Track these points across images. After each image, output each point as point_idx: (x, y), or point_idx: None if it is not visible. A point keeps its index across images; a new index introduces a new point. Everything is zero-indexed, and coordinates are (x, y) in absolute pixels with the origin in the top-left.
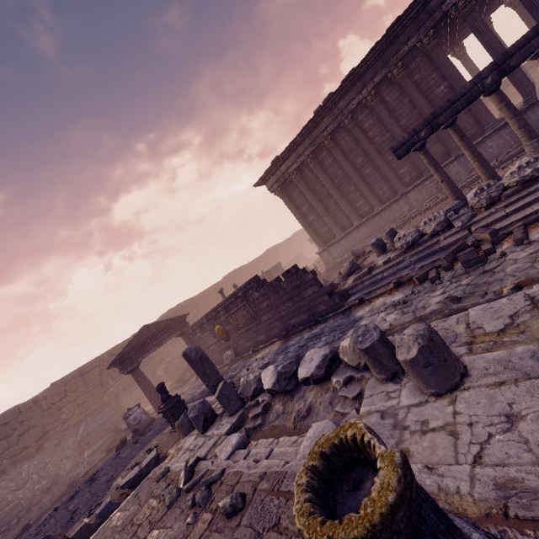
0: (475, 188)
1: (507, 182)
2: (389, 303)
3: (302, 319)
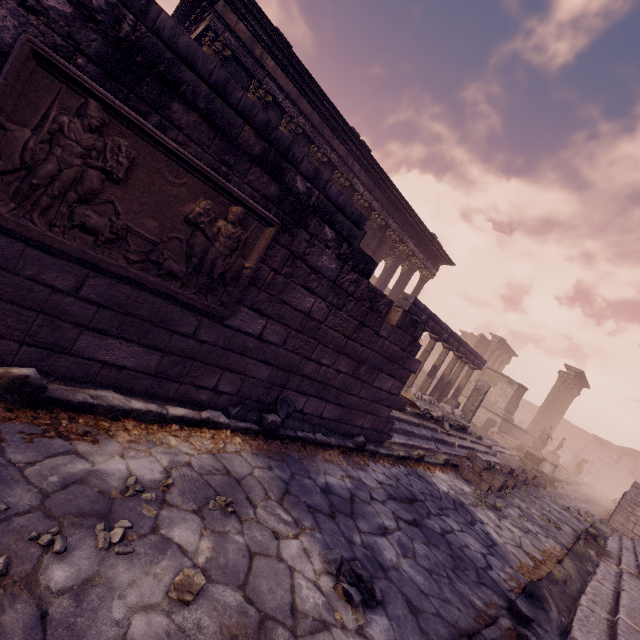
0: (449, 405)
1: (459, 419)
2: (474, 495)
3: (321, 413)
